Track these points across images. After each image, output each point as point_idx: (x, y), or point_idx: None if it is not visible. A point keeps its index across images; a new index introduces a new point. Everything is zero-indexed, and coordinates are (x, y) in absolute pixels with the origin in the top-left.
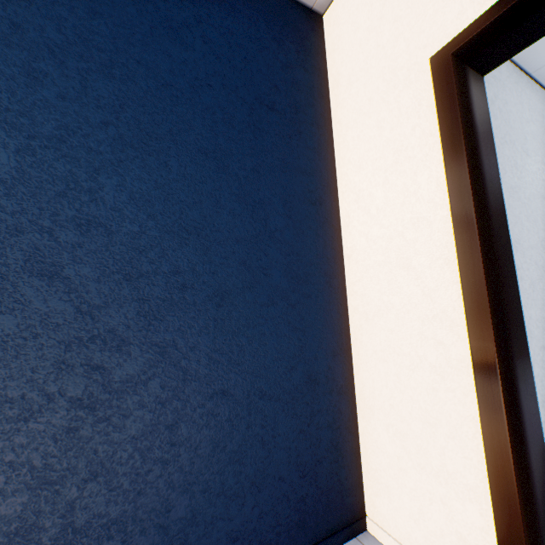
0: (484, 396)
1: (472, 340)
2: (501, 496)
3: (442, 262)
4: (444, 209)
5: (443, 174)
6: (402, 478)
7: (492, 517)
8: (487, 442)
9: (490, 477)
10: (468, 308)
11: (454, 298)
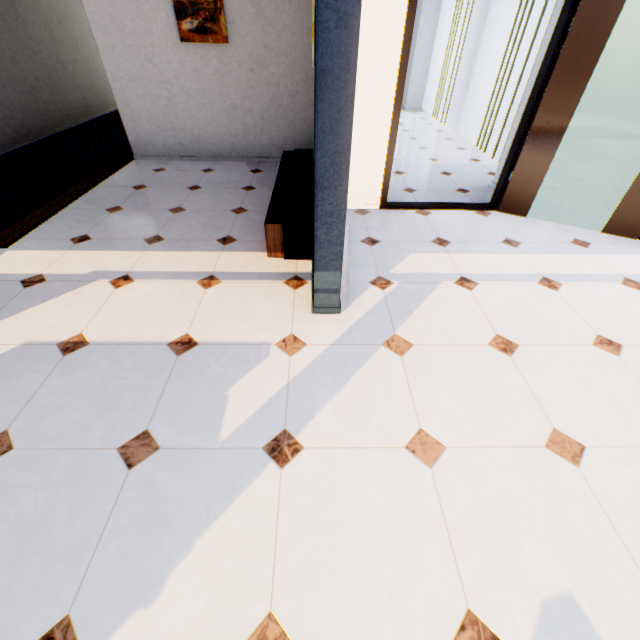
0: (391, 138)
1: (393, 118)
2: (388, 168)
3: (390, 82)
4: (397, 55)
5: (401, 35)
6: (352, 180)
7: (382, 176)
8: (388, 153)
9: (386, 164)
10: (395, 105)
11: (390, 100)
